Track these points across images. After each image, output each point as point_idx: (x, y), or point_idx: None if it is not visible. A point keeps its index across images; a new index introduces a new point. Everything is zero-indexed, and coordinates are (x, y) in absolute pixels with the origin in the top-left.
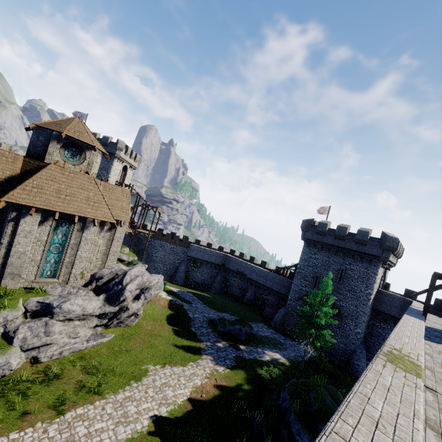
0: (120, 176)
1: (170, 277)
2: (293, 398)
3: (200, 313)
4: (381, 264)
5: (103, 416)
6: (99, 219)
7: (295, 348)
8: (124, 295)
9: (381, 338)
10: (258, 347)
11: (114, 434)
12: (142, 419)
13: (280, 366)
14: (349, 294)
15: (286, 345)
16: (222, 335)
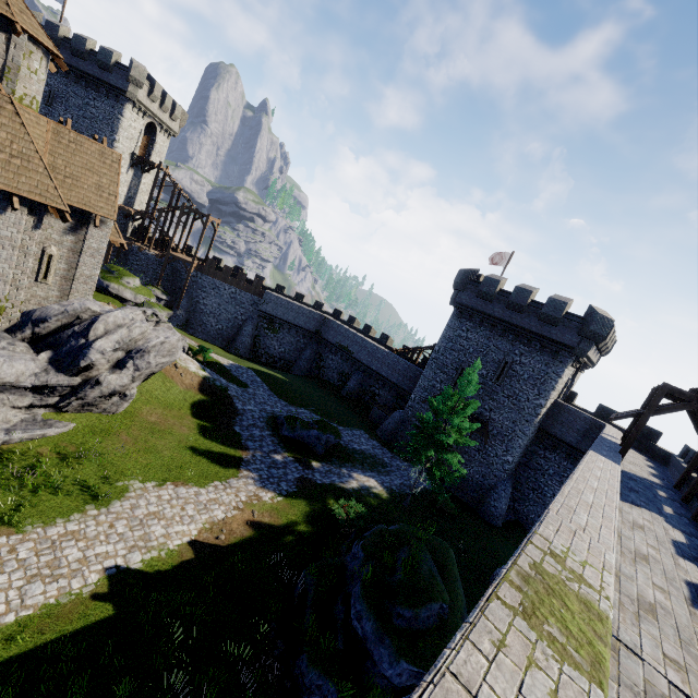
0: (142, 145)
1: (227, 342)
2: (370, 557)
3: (258, 404)
4: (572, 361)
5: (6, 564)
6: (22, 195)
7: (405, 473)
8: (88, 358)
9: (541, 473)
10: (344, 466)
11: (21, 596)
12: (88, 572)
13: (372, 499)
14: (508, 402)
15: (391, 467)
16: (287, 443)
